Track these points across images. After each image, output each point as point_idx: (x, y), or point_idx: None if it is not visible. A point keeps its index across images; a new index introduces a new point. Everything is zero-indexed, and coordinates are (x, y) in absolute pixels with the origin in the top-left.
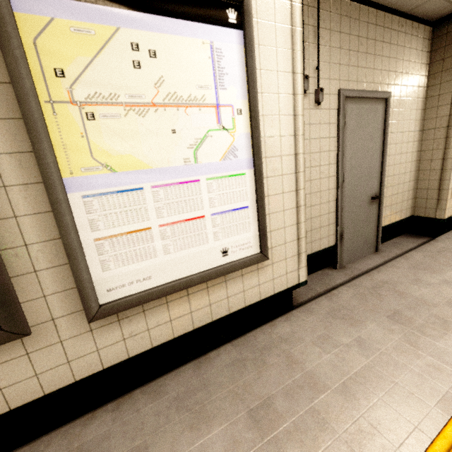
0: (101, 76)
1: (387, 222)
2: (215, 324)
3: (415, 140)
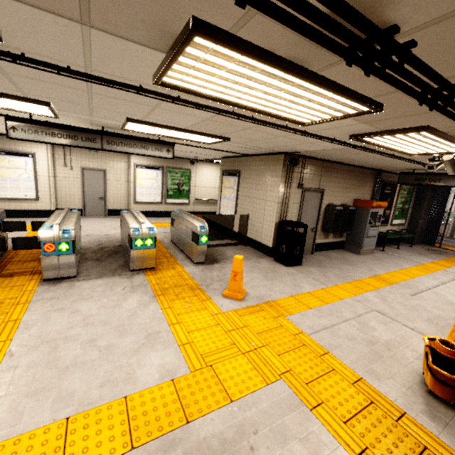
0: (2, 164)
1: (112, 208)
2: (22, 210)
3: (126, 184)
